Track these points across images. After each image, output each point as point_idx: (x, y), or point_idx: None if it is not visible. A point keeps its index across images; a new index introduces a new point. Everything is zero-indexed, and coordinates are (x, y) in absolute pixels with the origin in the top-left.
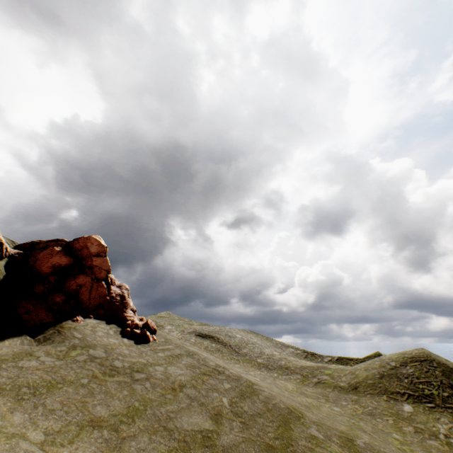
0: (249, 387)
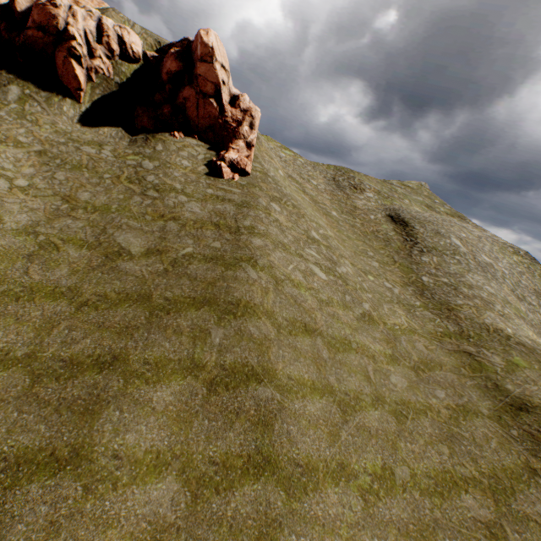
0: (236, 260)
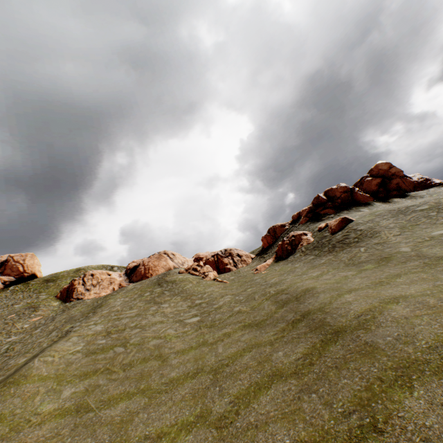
0: None
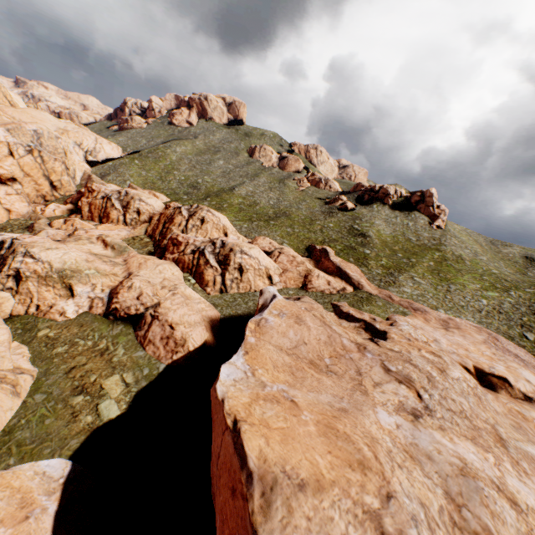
0: (440, 245)
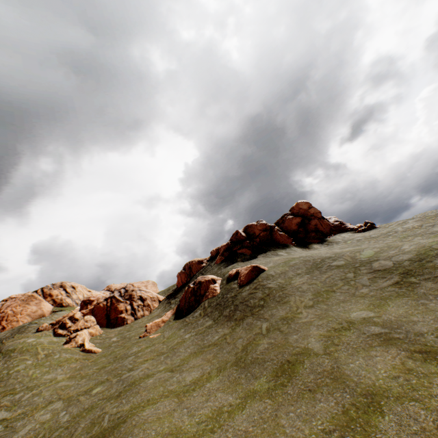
0: None
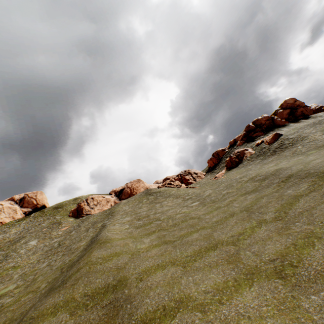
0: None
